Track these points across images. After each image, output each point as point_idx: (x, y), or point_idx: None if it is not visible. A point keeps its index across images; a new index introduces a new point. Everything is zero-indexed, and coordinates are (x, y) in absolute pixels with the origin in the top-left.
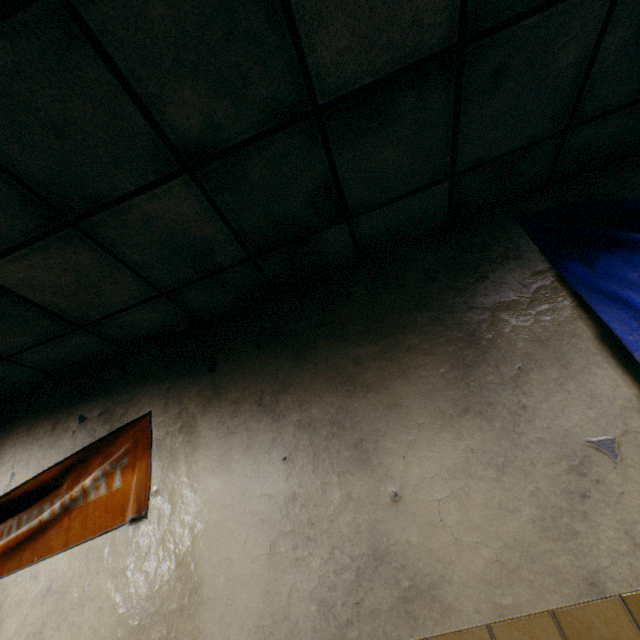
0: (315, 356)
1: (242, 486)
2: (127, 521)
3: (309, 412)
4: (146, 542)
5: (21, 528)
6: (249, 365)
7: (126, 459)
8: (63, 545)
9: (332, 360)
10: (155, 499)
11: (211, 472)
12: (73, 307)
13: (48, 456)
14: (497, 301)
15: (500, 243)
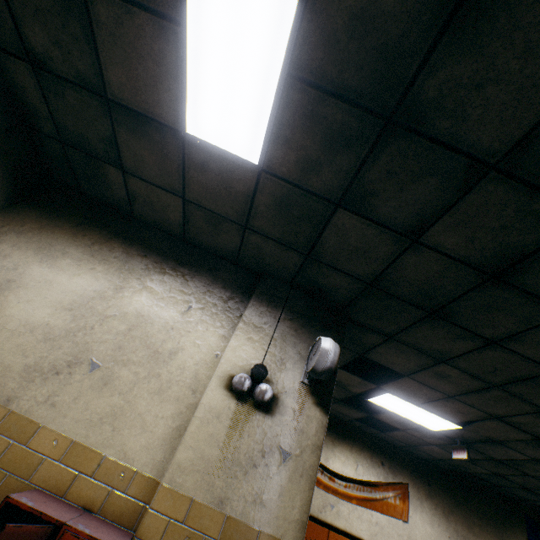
0: (461, 509)
1: (436, 535)
2: (402, 519)
3: (457, 527)
4: (407, 531)
5: (364, 492)
6: (441, 493)
7: (400, 495)
8: (380, 510)
9: (466, 515)
10: (410, 518)
11: (427, 523)
12: (422, 448)
13: (371, 469)
14: (511, 536)
15: (517, 517)
